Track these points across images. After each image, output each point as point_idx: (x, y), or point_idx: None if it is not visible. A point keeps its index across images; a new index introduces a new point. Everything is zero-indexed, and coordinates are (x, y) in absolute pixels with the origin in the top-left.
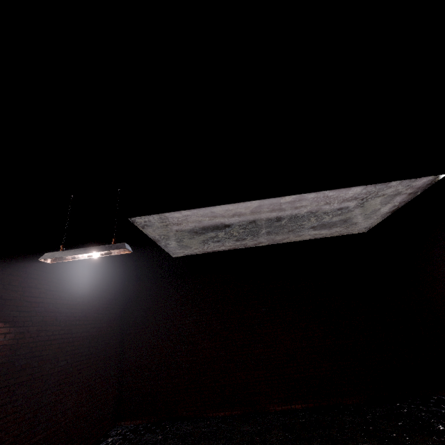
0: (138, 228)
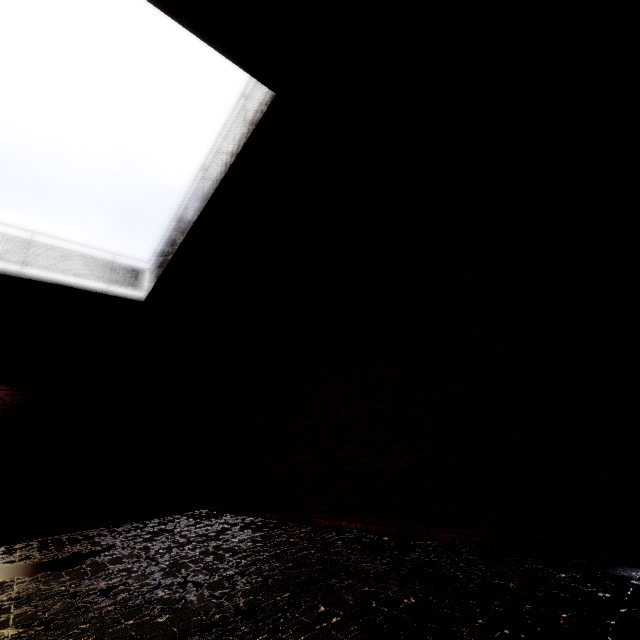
0: (4, 274)
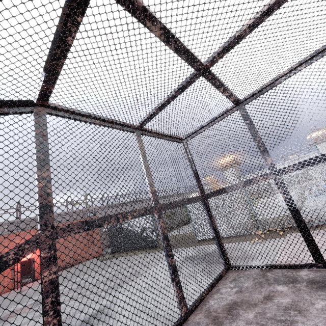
0: None
